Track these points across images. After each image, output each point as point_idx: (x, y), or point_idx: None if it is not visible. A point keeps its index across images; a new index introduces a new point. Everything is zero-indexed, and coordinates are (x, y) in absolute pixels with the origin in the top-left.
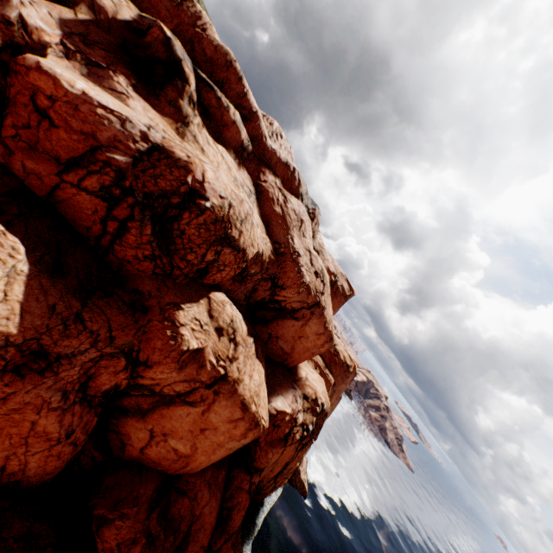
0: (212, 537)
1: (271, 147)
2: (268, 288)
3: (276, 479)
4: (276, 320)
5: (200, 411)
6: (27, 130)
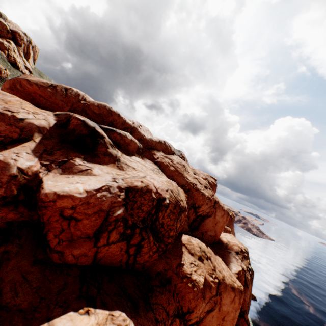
0: None
1: (149, 138)
2: (192, 212)
3: (247, 305)
4: (201, 223)
5: (217, 310)
6: (62, 233)
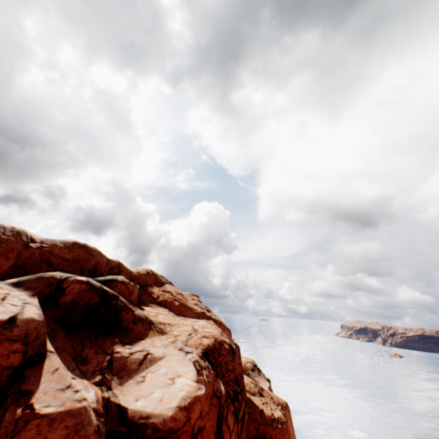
0: None
1: (136, 272)
2: None
3: None
4: None
5: None
6: None
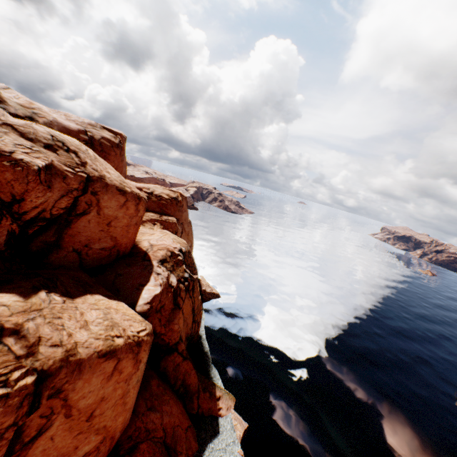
0: (187, 410)
1: None
2: None
3: (195, 320)
4: (66, 234)
5: (62, 421)
6: None
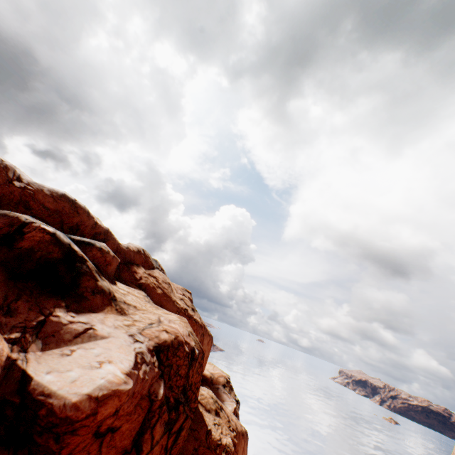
0: None
1: (125, 247)
2: None
3: None
4: None
5: None
6: None
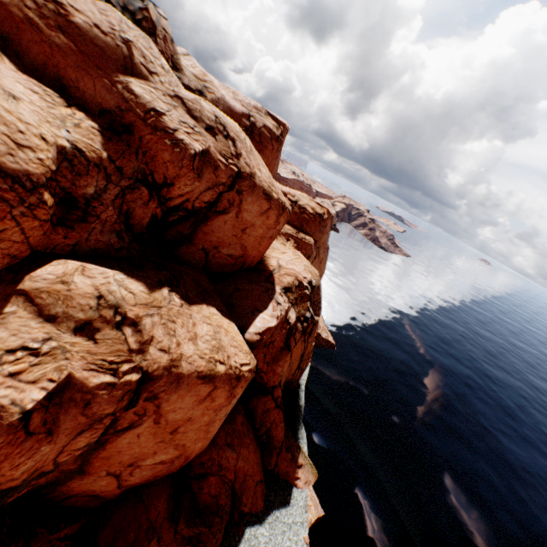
0: (263, 462)
1: None
2: (147, 198)
3: (300, 367)
4: (200, 230)
5: (150, 424)
6: None
